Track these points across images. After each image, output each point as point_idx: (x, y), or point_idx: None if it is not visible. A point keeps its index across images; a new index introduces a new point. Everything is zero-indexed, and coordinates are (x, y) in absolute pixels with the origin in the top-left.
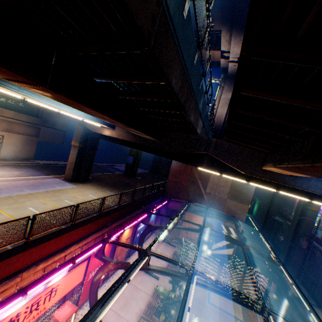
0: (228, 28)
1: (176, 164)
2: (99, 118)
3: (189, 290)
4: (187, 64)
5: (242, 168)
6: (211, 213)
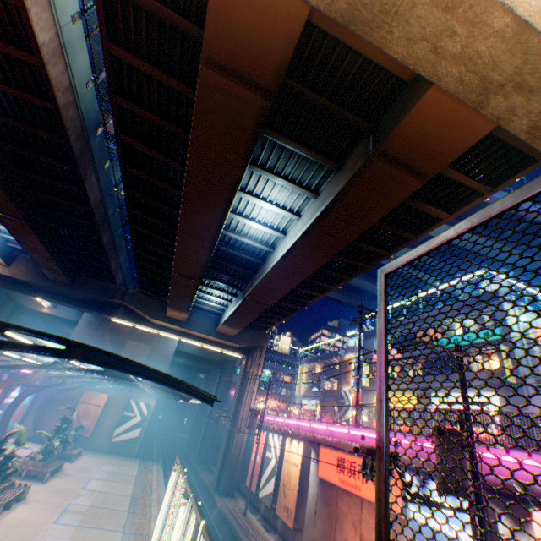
0: None
1: (84, 329)
2: (25, 247)
3: (75, 464)
4: (115, 232)
5: (152, 314)
6: (121, 385)
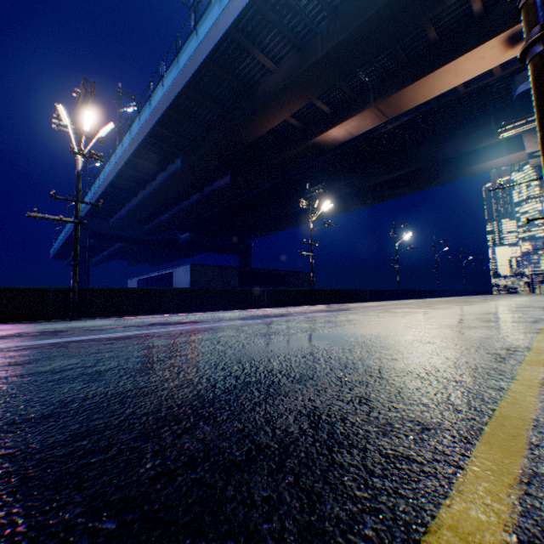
0: (535, 132)
1: None
2: None
3: None
4: None
5: None
6: None
